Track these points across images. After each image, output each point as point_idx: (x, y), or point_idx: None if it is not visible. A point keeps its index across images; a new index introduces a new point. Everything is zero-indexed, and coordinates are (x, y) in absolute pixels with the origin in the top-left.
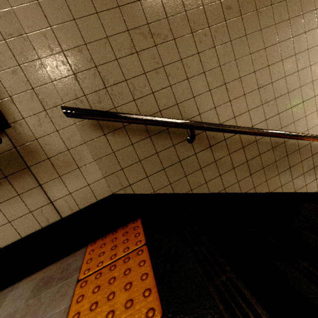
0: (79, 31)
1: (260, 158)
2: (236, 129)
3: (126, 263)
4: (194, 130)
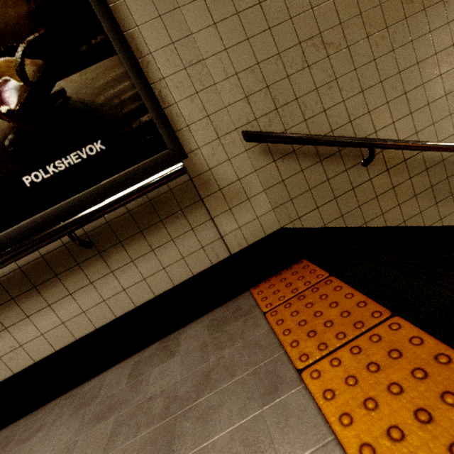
0: (252, 50)
1: (448, 182)
2: (424, 145)
3: (316, 291)
4: (375, 149)
